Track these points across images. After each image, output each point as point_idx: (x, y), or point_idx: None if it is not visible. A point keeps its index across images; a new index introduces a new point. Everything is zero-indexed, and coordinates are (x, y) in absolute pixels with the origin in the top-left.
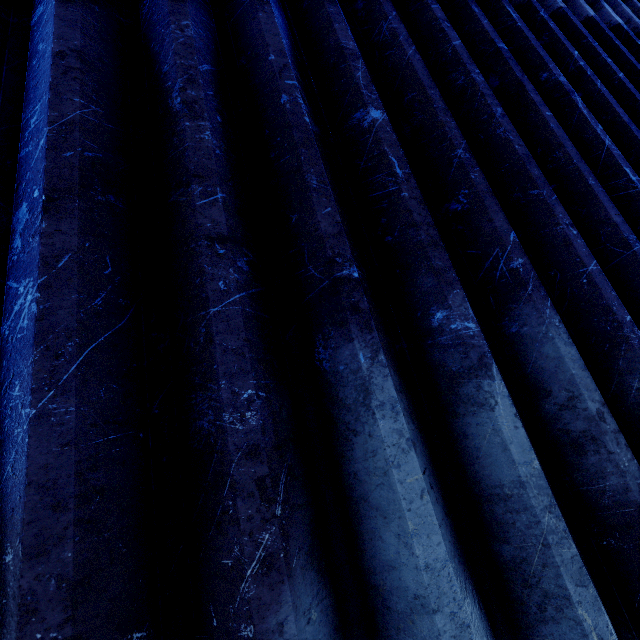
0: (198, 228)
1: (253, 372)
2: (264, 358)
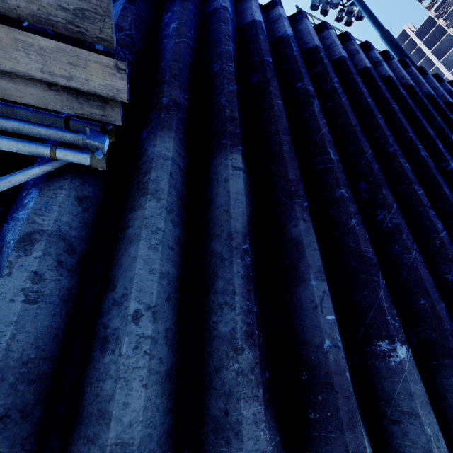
0: (422, 202)
1: None
2: None
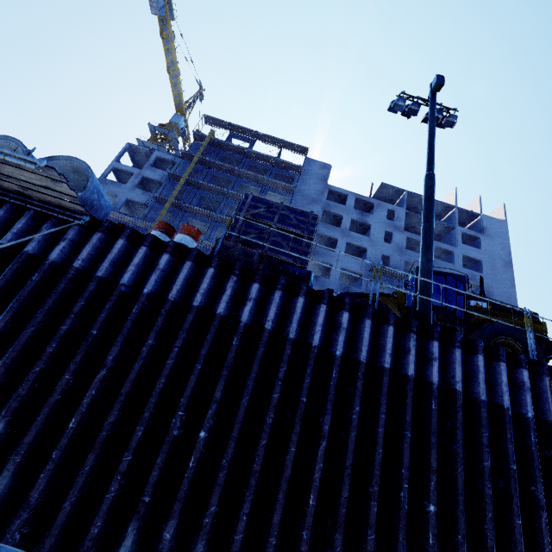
0: (118, 467)
1: (104, 518)
2: (111, 513)
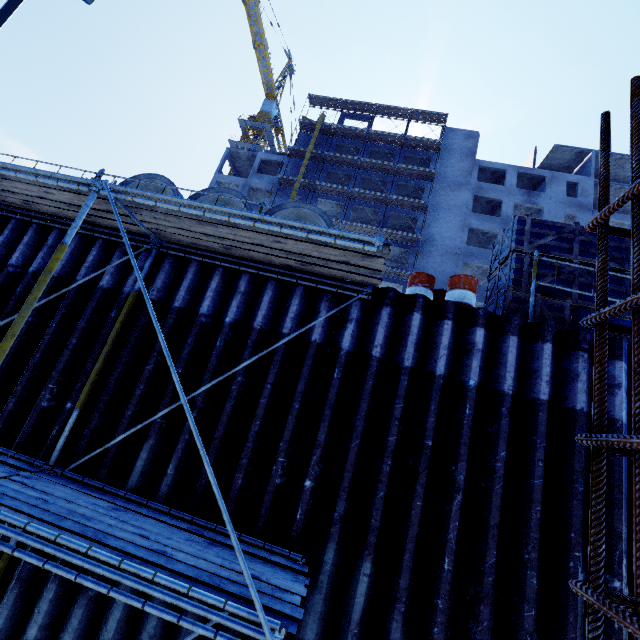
0: (523, 625)
1: None
2: None
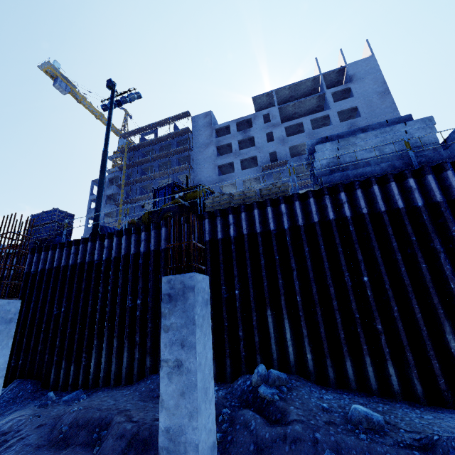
0: None
1: None
2: None
